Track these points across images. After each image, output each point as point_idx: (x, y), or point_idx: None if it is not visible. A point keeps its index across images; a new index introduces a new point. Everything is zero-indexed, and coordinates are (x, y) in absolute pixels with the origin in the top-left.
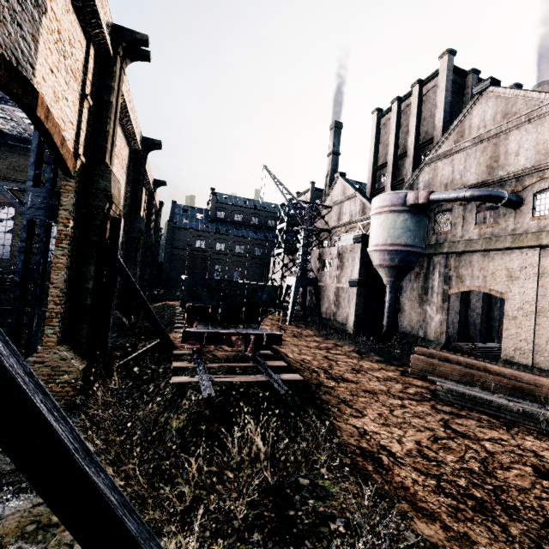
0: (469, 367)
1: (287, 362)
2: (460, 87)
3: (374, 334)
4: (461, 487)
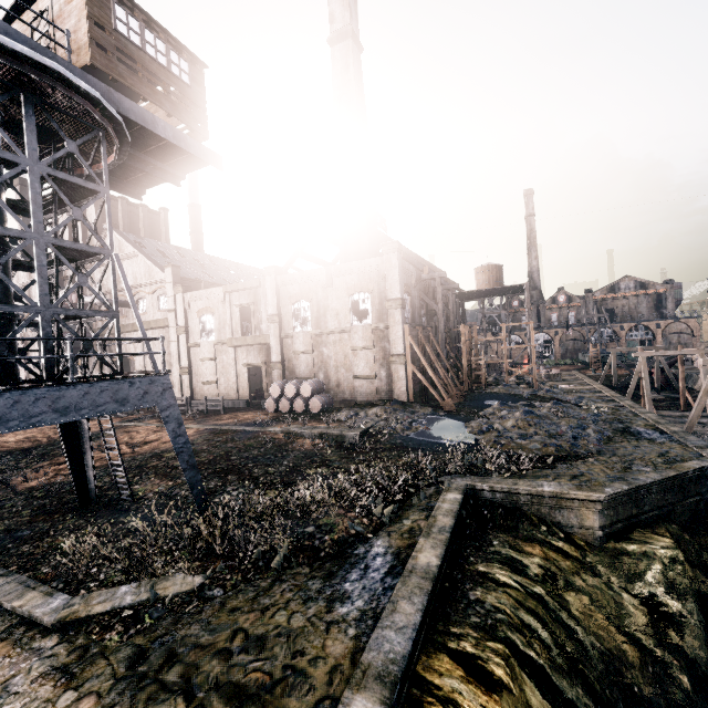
0: None
1: None
2: (114, 207)
3: None
4: (34, 440)
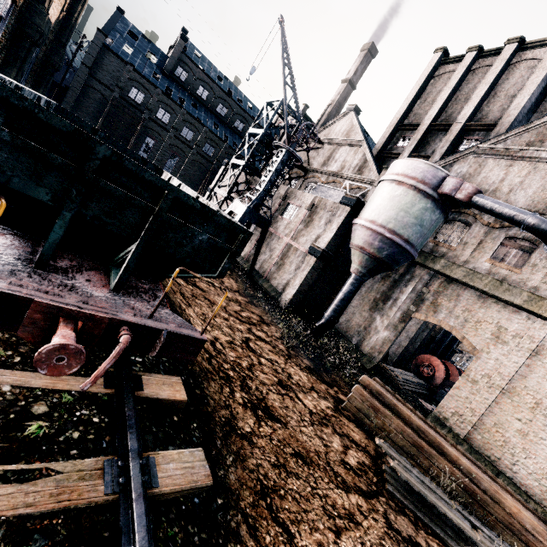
0: (420, 434)
1: None
2: None
3: (305, 318)
4: None
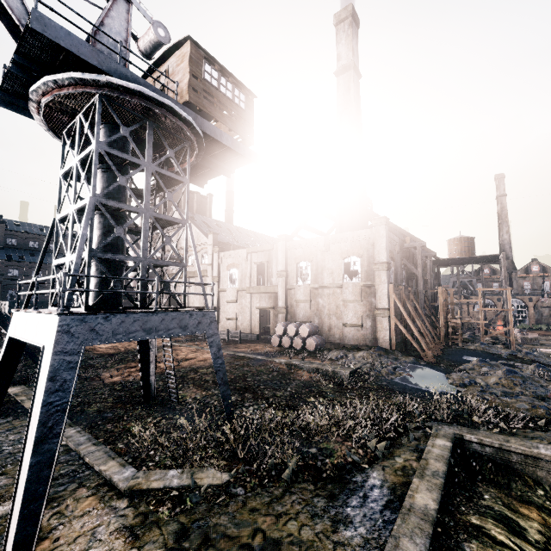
0: None
1: None
2: (179, 194)
3: None
4: (116, 348)
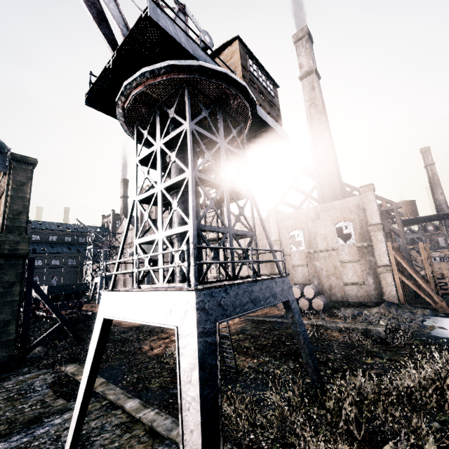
0: None
1: (95, 313)
2: None
3: None
4: None
